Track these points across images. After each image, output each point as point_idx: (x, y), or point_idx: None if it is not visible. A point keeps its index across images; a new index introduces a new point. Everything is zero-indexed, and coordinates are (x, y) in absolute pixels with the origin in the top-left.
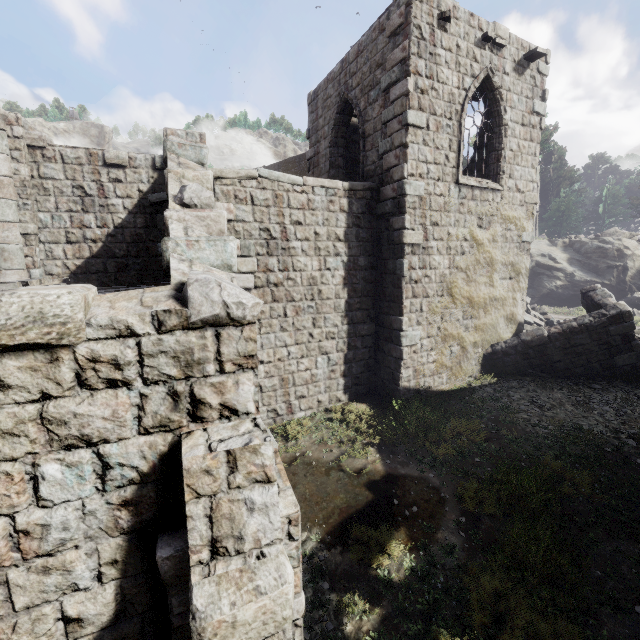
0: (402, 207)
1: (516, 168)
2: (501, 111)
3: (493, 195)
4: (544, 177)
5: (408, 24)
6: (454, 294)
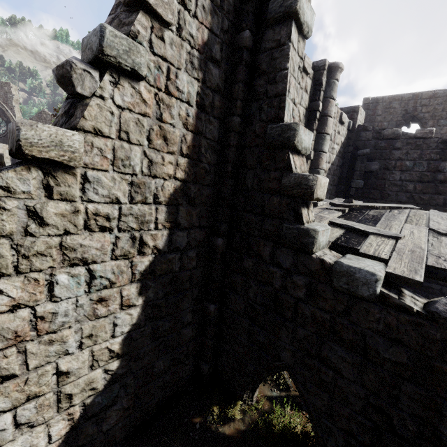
0: None
1: None
2: None
3: None
4: None
5: None
6: None
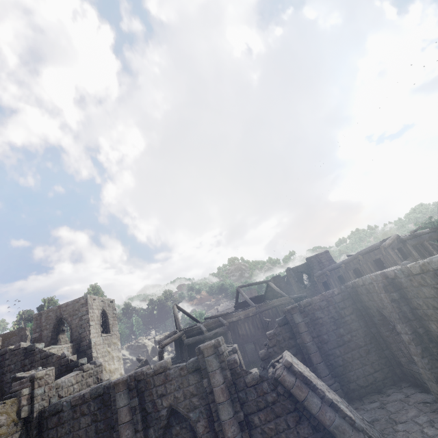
0: (91, 346)
1: (113, 328)
2: (108, 315)
3: (110, 337)
4: None
5: (87, 303)
6: (106, 369)
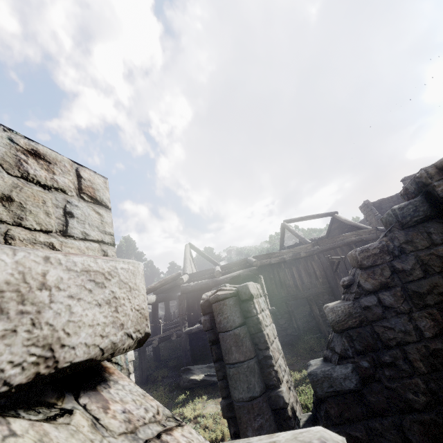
0: None
1: None
2: None
3: None
4: (147, 273)
5: None
6: None
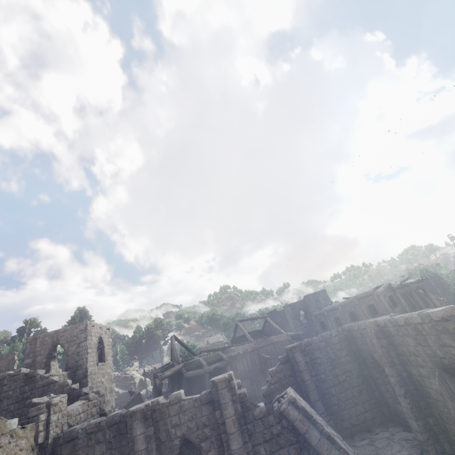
0: (87, 375)
1: (108, 357)
2: (104, 343)
3: (104, 366)
4: None
5: (87, 329)
6: None
